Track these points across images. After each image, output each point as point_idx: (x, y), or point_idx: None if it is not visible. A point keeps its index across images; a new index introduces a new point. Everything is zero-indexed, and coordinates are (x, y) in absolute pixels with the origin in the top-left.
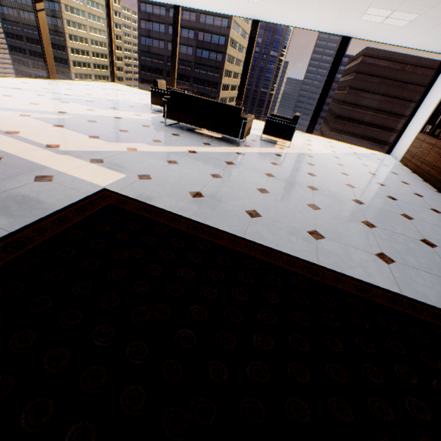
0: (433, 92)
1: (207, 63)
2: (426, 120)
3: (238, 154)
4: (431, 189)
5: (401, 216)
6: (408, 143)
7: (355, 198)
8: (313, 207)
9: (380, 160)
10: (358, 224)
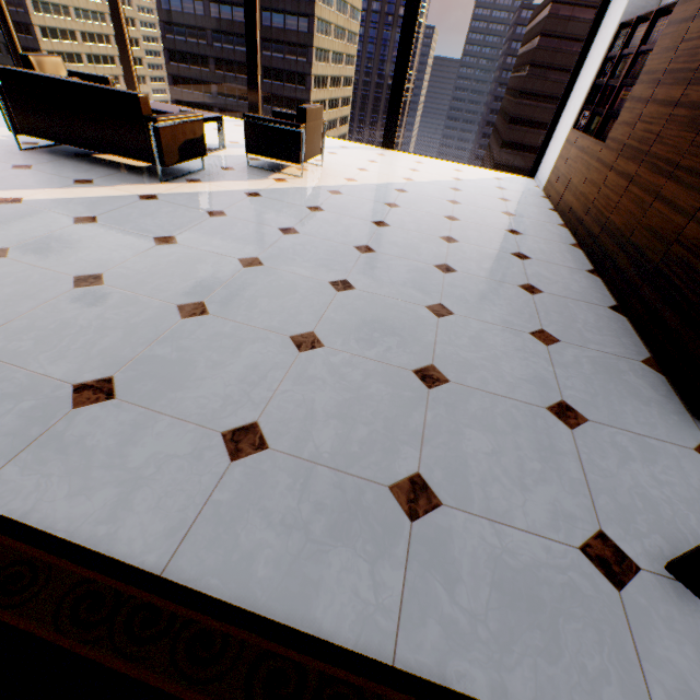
0: (598, 41)
1: (282, 38)
2: (582, 102)
3: (144, 197)
4: (563, 241)
5: (424, 311)
6: (557, 152)
7: (342, 278)
8: (190, 311)
9: (501, 191)
10: (273, 346)
